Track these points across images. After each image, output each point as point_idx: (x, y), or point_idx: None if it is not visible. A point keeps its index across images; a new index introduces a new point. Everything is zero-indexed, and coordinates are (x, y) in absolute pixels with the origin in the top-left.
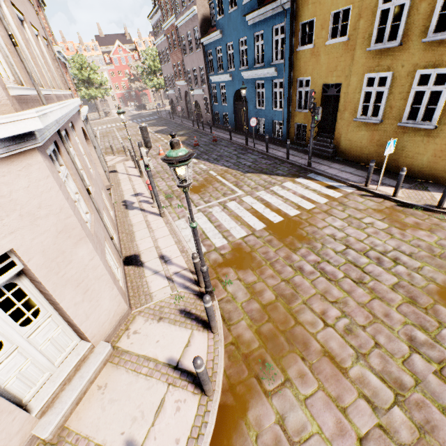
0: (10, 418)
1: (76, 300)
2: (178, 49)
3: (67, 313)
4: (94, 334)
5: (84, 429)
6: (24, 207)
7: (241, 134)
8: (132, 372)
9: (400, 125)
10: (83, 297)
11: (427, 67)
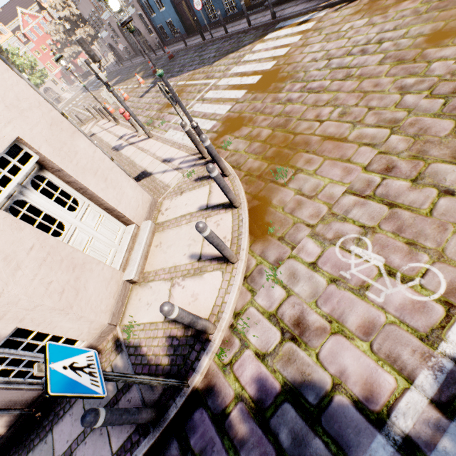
0: (99, 268)
1: (100, 186)
2: None
3: (99, 196)
4: (133, 217)
5: (158, 267)
6: (5, 99)
7: (195, 35)
8: (175, 228)
9: None
10: (106, 184)
11: None
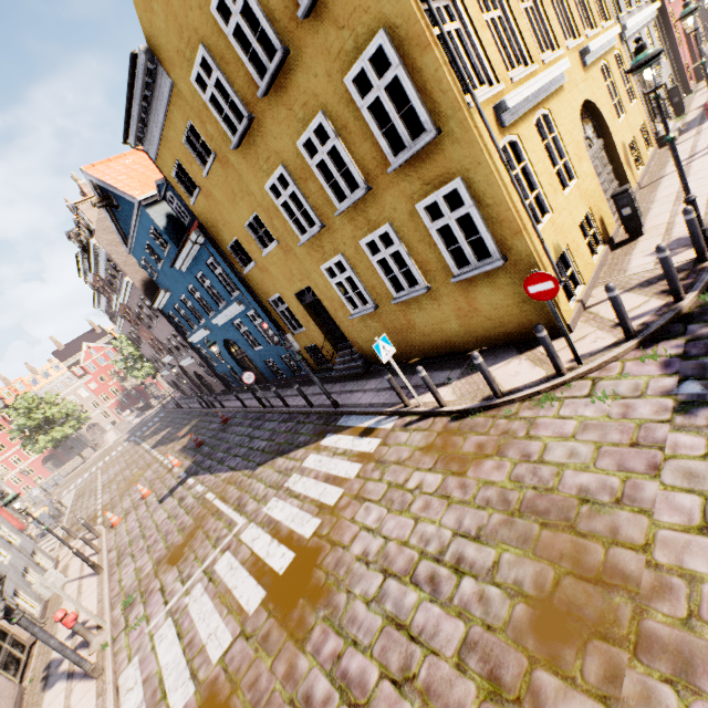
0: None
1: None
2: (142, 325)
3: None
4: None
5: None
6: None
7: (261, 389)
8: None
9: (394, 302)
10: None
11: (365, 234)
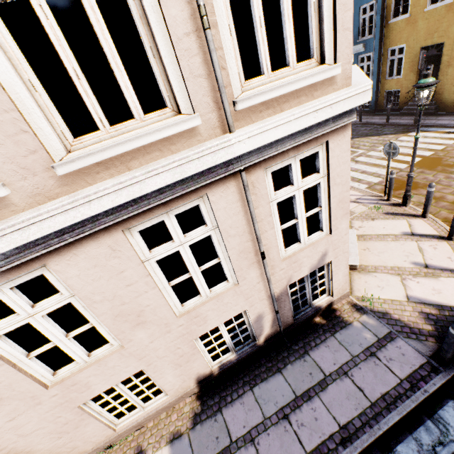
0: None
1: None
2: None
3: None
4: None
5: (375, 264)
6: None
7: None
8: (380, 241)
9: None
10: None
11: None
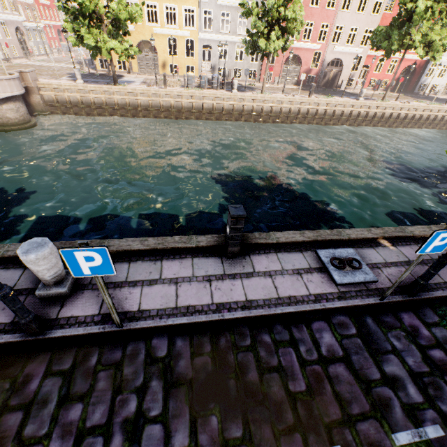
0: None
1: None
2: None
3: None
4: None
5: None
6: None
7: None
8: None
9: None
10: None
11: None
